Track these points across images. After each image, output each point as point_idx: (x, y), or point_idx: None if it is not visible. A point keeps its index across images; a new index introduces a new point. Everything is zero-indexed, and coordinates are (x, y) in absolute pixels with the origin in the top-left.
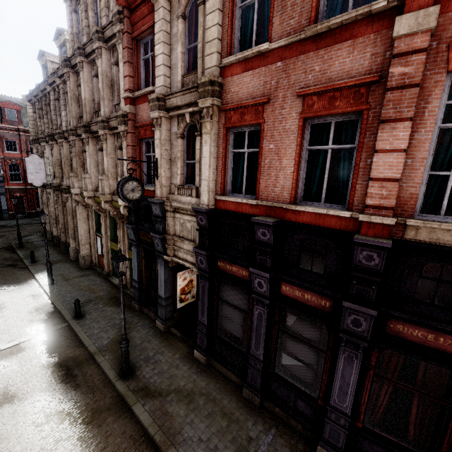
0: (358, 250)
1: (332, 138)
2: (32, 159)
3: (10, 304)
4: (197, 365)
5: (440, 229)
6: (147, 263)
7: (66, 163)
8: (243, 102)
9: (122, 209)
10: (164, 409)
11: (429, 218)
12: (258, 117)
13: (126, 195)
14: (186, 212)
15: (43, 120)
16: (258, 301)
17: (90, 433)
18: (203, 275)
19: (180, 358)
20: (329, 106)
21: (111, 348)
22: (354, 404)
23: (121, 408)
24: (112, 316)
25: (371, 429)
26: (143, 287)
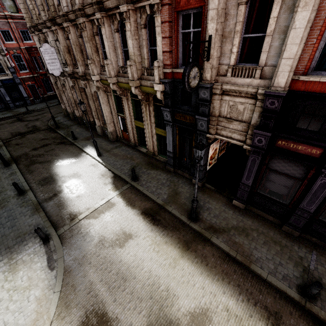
0: None
1: None
2: (45, 49)
3: (82, 173)
4: (238, 210)
5: None
6: (180, 138)
7: (77, 49)
8: None
9: (159, 94)
10: (232, 240)
11: None
12: None
13: (189, 84)
14: (239, 95)
15: (34, 1)
16: None
17: (192, 256)
18: (256, 151)
19: (223, 205)
20: None
21: (172, 201)
22: None
23: (202, 240)
24: (157, 177)
25: None
26: (177, 156)
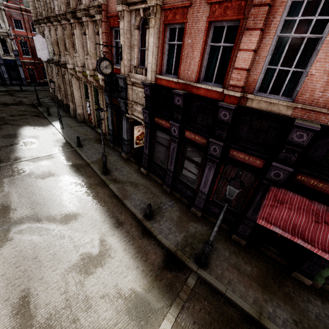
0: (220, 110)
1: (224, 38)
2: (37, 39)
3: (42, 136)
4: (142, 174)
5: (263, 101)
6: (117, 119)
7: (61, 43)
8: (175, 4)
9: (101, 81)
10: (123, 187)
11: (260, 95)
12: (184, 18)
13: (102, 71)
14: (139, 86)
15: (39, 2)
16: (173, 140)
17: (90, 191)
18: (147, 126)
19: (133, 170)
20: (223, 14)
21: (98, 162)
22: (210, 190)
23: (103, 185)
24: (98, 148)
25: (216, 201)
26: (115, 134)
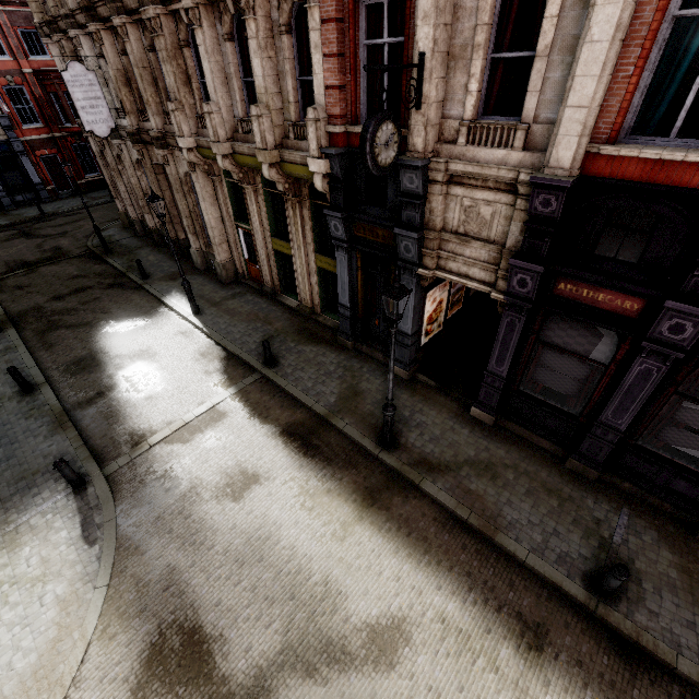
0: None
1: None
2: (74, 76)
3: (160, 349)
4: (480, 427)
5: None
6: (365, 278)
7: (145, 78)
8: None
9: (319, 181)
10: (463, 487)
11: None
12: None
13: (376, 159)
14: (483, 184)
15: None
16: (650, 352)
17: (381, 517)
18: (516, 305)
19: (451, 418)
20: None
21: (346, 408)
22: None
23: (403, 486)
24: (319, 360)
25: None
26: (359, 316)
